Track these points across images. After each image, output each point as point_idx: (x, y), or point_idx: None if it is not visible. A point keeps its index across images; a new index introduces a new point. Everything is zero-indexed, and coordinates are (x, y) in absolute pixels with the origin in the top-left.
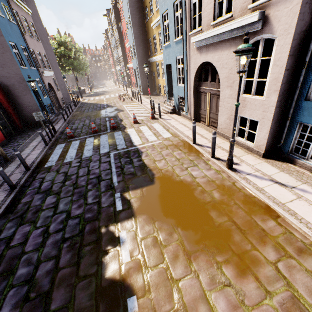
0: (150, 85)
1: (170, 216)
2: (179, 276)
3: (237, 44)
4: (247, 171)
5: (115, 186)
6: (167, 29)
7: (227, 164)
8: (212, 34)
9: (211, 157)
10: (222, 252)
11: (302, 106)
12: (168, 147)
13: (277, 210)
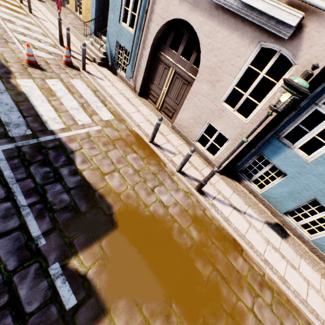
0: None
1: (157, 287)
2: None
3: (246, 32)
4: (212, 194)
5: (41, 249)
6: None
7: (199, 188)
8: None
9: (177, 172)
10: (219, 319)
11: (271, 142)
12: (116, 143)
13: (242, 245)
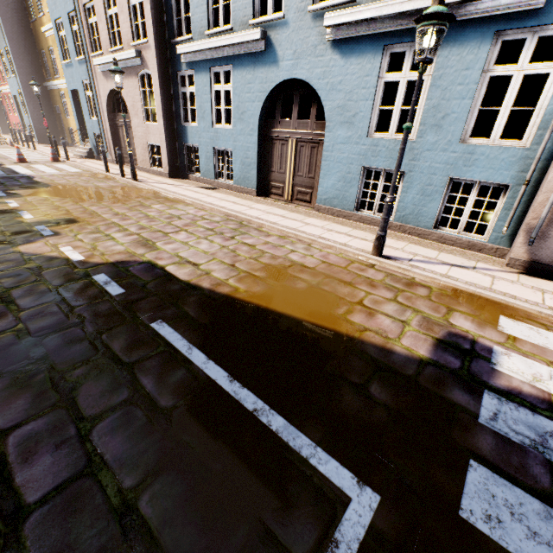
0: (53, 128)
1: (65, 196)
2: (66, 206)
3: (132, 74)
4: (150, 182)
5: None
6: (66, 42)
7: (132, 176)
8: (111, 61)
9: (122, 177)
10: (105, 201)
11: (181, 130)
12: (74, 175)
13: (157, 190)
